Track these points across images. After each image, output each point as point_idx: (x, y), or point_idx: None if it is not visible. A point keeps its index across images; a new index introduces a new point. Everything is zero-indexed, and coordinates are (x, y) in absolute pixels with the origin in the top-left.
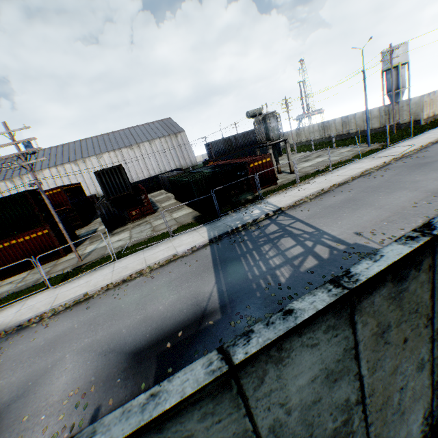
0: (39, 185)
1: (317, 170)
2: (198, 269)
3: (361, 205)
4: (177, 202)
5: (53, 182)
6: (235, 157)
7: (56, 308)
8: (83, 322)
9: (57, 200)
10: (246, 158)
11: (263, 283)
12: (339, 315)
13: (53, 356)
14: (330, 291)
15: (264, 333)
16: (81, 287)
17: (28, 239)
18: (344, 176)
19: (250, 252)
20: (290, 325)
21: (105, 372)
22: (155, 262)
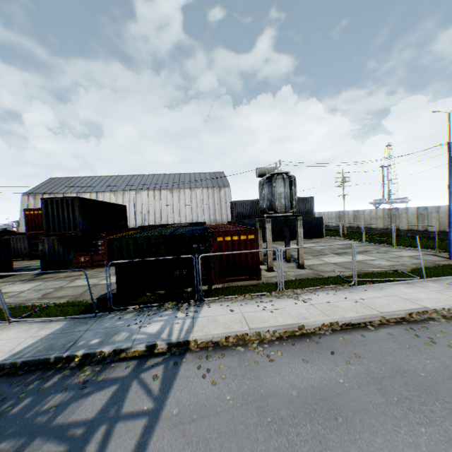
0: None
1: (339, 274)
2: None
3: None
4: None
5: None
6: None
7: None
8: None
9: (39, 222)
10: (237, 227)
11: None
12: None
13: None
14: None
15: None
16: None
17: None
18: (366, 310)
19: None
20: None
21: None
22: None
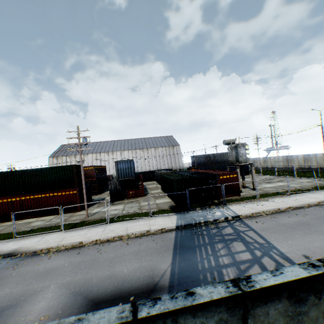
0: (81, 163)
1: (277, 191)
2: (161, 247)
3: (313, 231)
4: (162, 192)
5: (91, 162)
6: (211, 168)
7: (60, 247)
8: (71, 263)
9: (89, 174)
10: (218, 171)
11: (209, 276)
12: (232, 312)
13: (43, 282)
14: (228, 288)
15: (167, 303)
16: (80, 236)
17: (63, 194)
18: (300, 202)
19: (205, 246)
20: (187, 303)
21: (69, 309)
22: (133, 232)
